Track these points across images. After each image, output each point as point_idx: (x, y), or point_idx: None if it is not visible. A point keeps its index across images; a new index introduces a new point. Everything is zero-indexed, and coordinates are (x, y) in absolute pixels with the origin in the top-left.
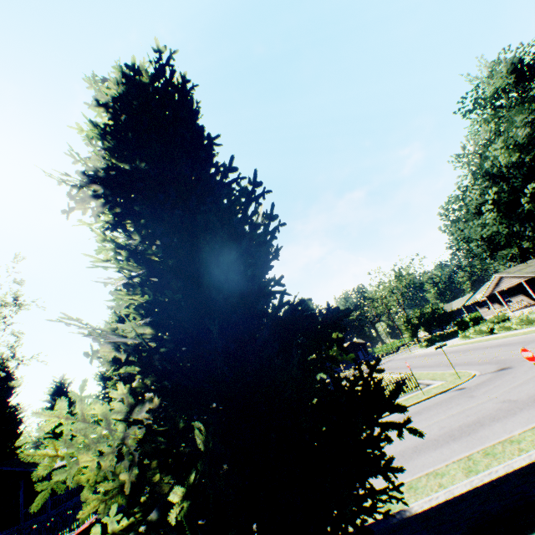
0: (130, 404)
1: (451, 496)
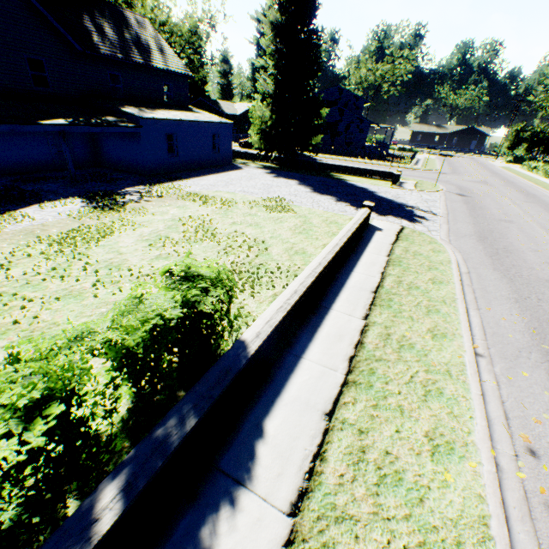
0: (266, 107)
1: (326, 163)
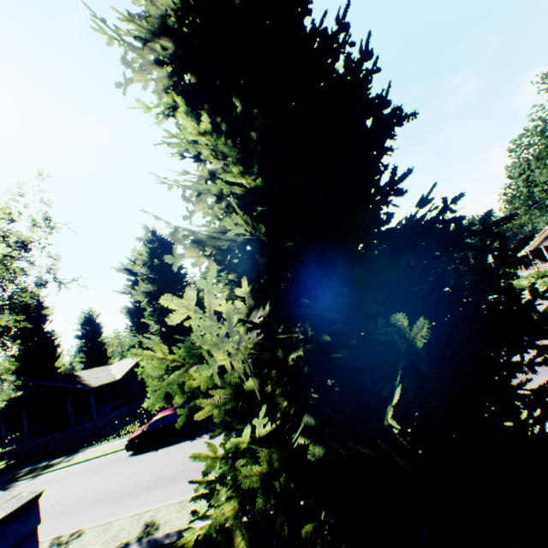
0: (250, 306)
1: None
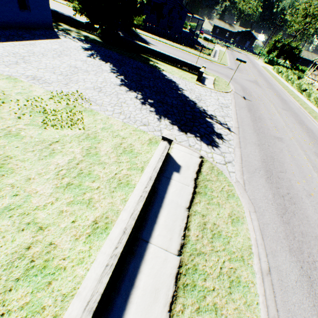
0: None
1: (146, 46)
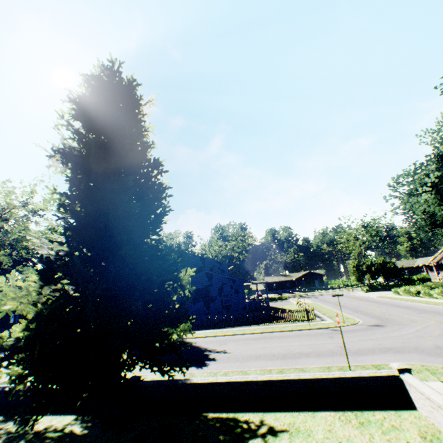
0: (41, 284)
1: (215, 381)
